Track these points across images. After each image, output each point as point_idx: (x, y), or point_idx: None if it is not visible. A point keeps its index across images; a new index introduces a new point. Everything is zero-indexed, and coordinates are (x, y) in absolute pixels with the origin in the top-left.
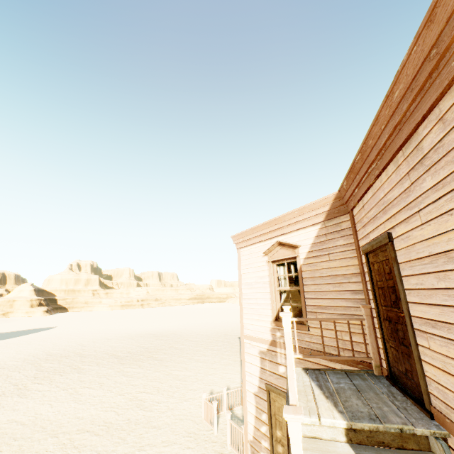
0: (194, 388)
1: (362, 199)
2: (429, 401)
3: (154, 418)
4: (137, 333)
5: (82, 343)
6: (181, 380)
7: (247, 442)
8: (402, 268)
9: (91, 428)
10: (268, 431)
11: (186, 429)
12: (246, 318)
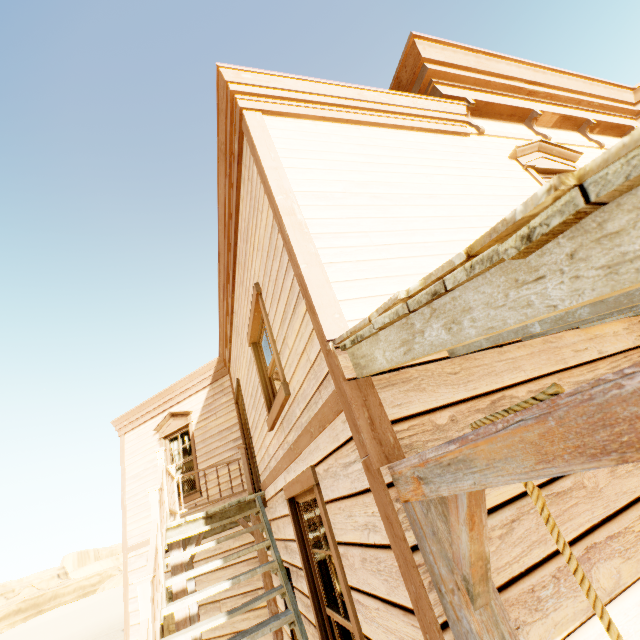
0: None
1: (231, 360)
2: (260, 482)
3: None
4: None
5: None
6: None
7: None
8: (244, 400)
9: None
10: None
11: None
12: (131, 523)
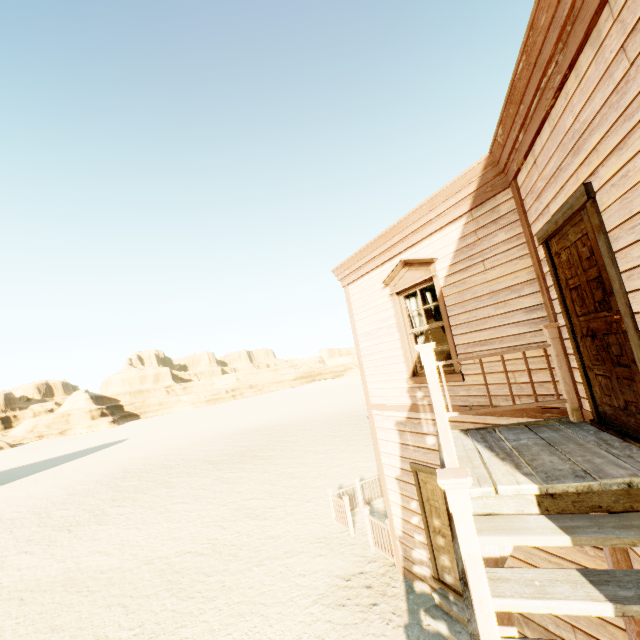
0: (316, 485)
1: (533, 150)
2: None
3: (270, 527)
4: (233, 431)
5: (165, 453)
6: (298, 478)
7: (395, 539)
8: (615, 238)
9: (193, 548)
10: (422, 522)
11: (313, 534)
12: (371, 382)
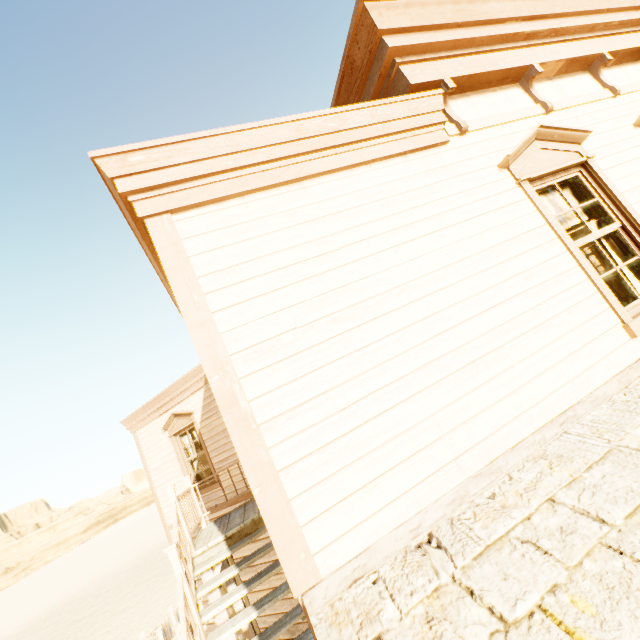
0: None
1: None
2: None
3: None
4: None
5: None
6: None
7: None
8: None
9: None
10: None
11: None
12: (165, 507)
